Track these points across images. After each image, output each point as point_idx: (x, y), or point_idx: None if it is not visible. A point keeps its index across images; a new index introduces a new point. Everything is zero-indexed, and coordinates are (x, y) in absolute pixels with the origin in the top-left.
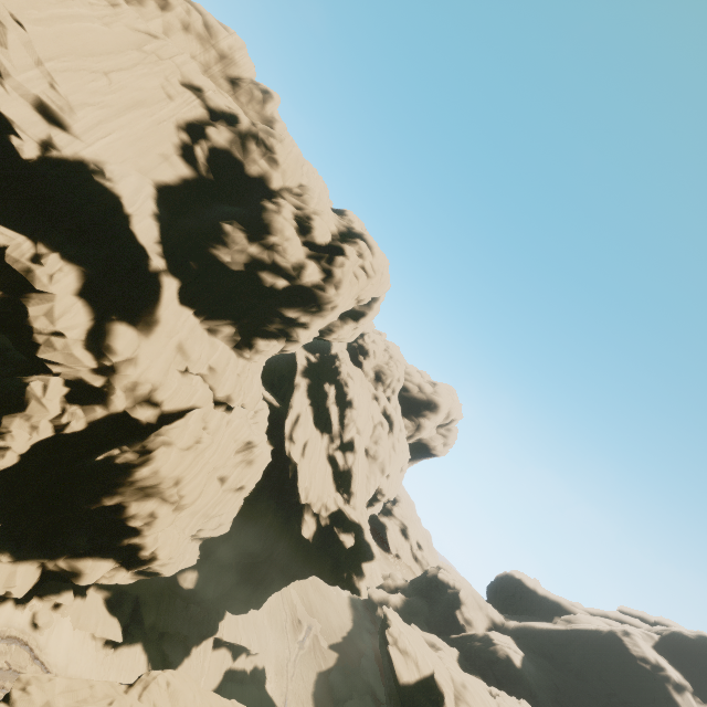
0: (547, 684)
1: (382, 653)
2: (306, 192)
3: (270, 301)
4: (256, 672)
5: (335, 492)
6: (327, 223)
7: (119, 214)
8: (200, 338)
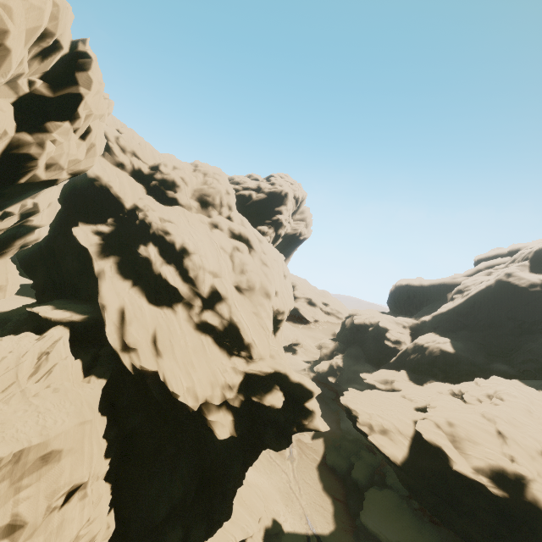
0: (475, 348)
1: None
2: None
3: None
4: (269, 532)
5: (229, 359)
6: None
7: None
8: None
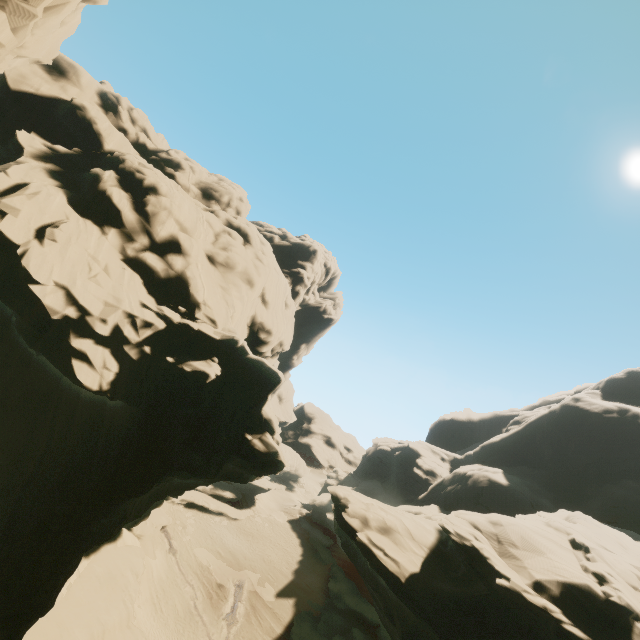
0: (538, 487)
1: (351, 556)
2: None
3: None
4: None
5: (154, 305)
6: None
7: None
8: None
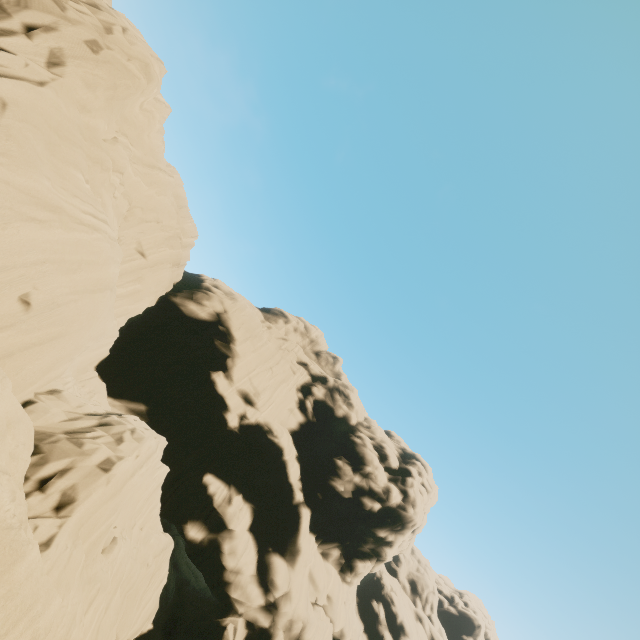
0: None
1: None
2: (370, 424)
3: (367, 522)
4: None
5: None
6: (392, 448)
7: (278, 460)
8: (319, 563)
